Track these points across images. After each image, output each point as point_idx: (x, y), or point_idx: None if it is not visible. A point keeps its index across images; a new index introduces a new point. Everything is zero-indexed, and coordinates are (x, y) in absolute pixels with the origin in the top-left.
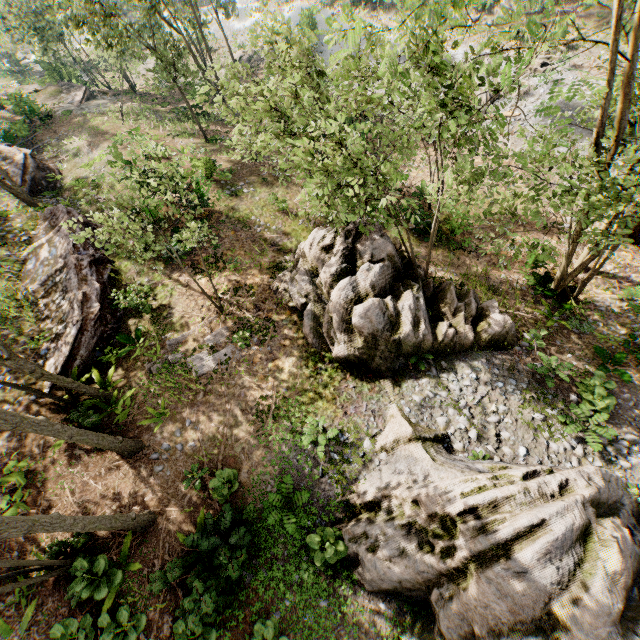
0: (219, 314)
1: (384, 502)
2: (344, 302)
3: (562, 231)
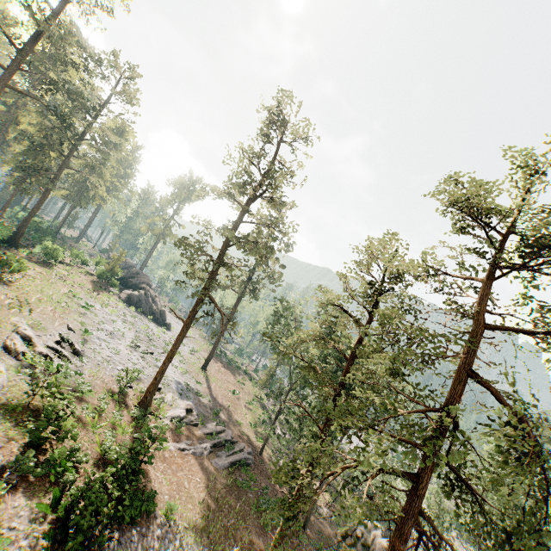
0: (328, 506)
1: None
2: (382, 543)
3: None
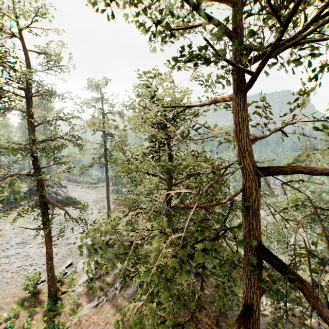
0: None
1: (263, 311)
2: None
3: (323, 290)
